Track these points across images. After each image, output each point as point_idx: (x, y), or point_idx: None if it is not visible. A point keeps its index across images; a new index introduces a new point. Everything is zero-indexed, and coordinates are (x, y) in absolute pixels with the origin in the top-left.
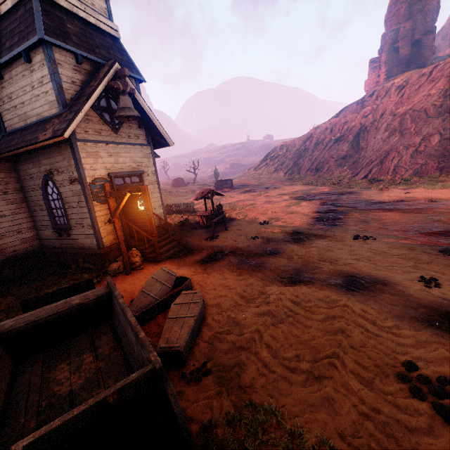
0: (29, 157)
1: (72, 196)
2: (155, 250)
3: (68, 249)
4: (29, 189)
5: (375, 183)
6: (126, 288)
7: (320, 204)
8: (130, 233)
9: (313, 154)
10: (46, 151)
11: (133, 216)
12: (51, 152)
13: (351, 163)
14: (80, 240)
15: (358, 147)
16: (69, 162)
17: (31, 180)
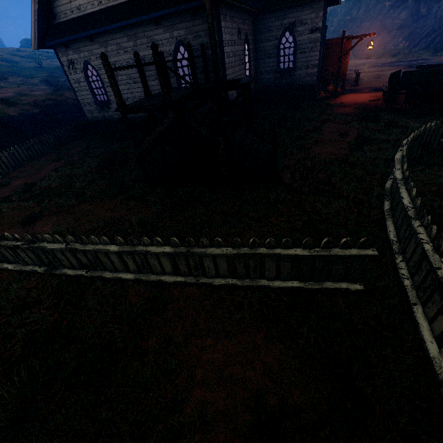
0: (274, 12)
1: (307, 43)
2: (343, 86)
3: (287, 87)
4: (263, 41)
5: (438, 52)
6: (351, 100)
7: (408, 67)
8: (323, 76)
9: (362, 25)
10: (296, 6)
11: (331, 62)
12: (301, 6)
13: (407, 34)
14: (300, 79)
15: (418, 14)
16: (317, 15)
17: (268, 32)
